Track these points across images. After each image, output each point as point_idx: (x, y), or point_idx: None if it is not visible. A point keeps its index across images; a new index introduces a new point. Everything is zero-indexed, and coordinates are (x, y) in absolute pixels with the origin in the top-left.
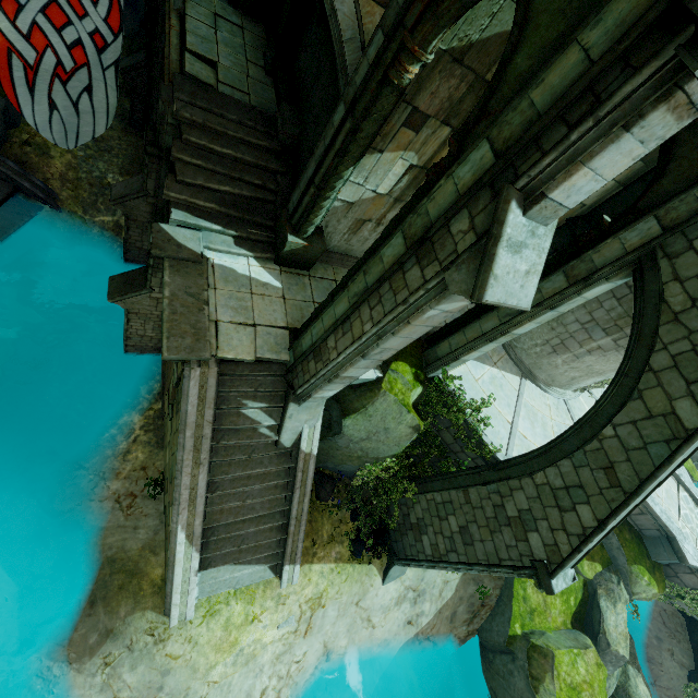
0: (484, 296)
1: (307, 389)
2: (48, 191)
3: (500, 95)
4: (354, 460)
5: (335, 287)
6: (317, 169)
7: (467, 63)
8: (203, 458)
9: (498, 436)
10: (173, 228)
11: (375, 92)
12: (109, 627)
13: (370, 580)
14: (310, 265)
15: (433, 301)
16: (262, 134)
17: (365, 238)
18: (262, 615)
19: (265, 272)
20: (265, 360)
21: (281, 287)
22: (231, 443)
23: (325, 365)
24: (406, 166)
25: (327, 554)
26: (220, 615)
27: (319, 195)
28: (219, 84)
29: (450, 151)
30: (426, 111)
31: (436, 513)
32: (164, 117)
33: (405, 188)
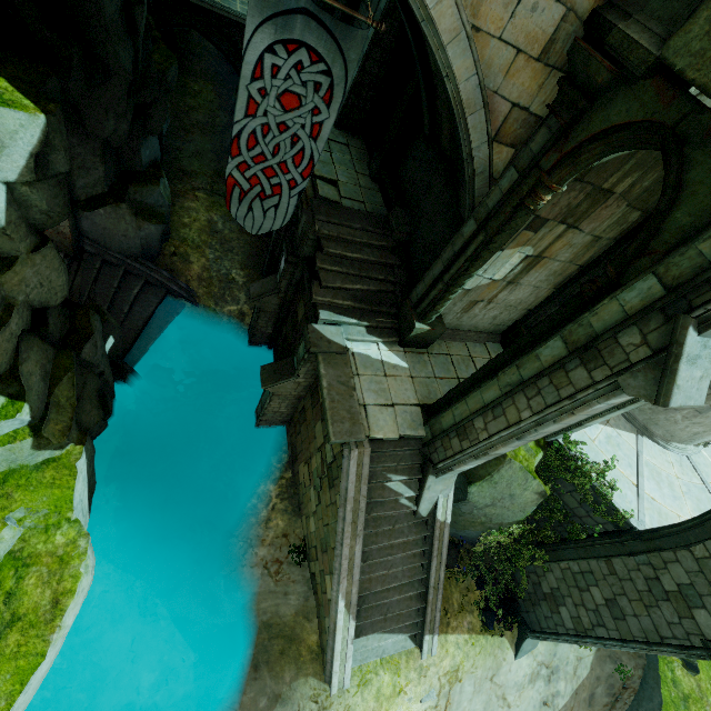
0: (669, 403)
1: (448, 464)
2: (189, 290)
3: (660, 239)
4: (477, 526)
5: (475, 372)
6: (446, 269)
7: (586, 180)
8: (359, 530)
9: (626, 500)
10: (322, 326)
11: (510, 214)
12: (277, 692)
13: (502, 654)
14: (429, 344)
15: (601, 397)
16: (380, 236)
17: (475, 314)
18: (407, 687)
19: (393, 354)
20: (405, 436)
21: (408, 367)
22: (378, 514)
23: (474, 444)
24: (522, 257)
25: (460, 624)
26: (372, 685)
27: (446, 290)
28: (342, 199)
29: (609, 275)
30: (546, 217)
31: (574, 583)
32: (305, 234)
33: (518, 273)
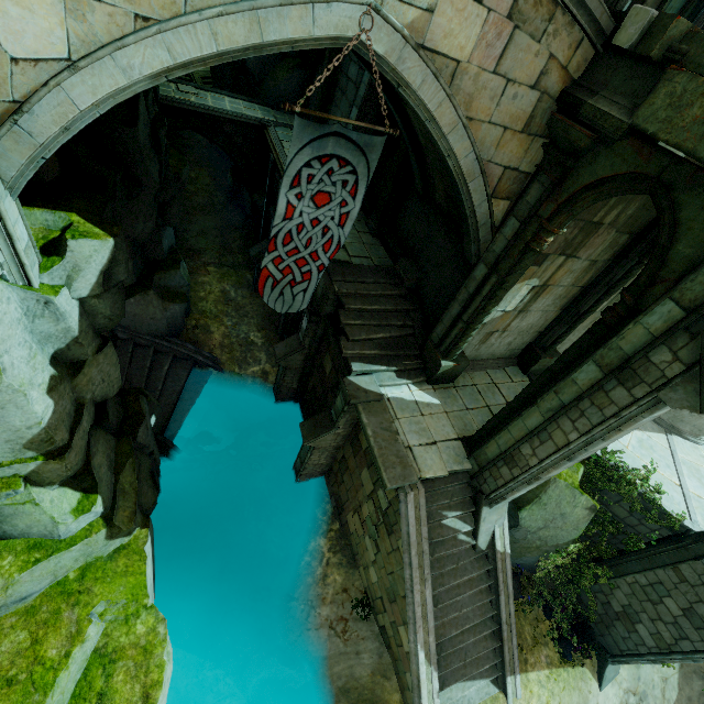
0: None
1: (500, 493)
2: (214, 359)
3: (669, 269)
4: (533, 551)
5: (512, 401)
6: (464, 310)
7: (578, 218)
8: (426, 573)
9: (674, 502)
10: (357, 378)
11: (518, 256)
12: None
13: (586, 686)
14: (454, 378)
15: (645, 412)
16: (391, 285)
17: (492, 344)
18: None
19: (424, 393)
20: (453, 472)
21: (440, 403)
22: (440, 554)
23: (525, 471)
24: (529, 288)
25: (537, 659)
26: None
27: (467, 328)
28: (351, 258)
29: (627, 303)
30: (547, 252)
31: (645, 596)
32: (325, 295)
33: (527, 302)
